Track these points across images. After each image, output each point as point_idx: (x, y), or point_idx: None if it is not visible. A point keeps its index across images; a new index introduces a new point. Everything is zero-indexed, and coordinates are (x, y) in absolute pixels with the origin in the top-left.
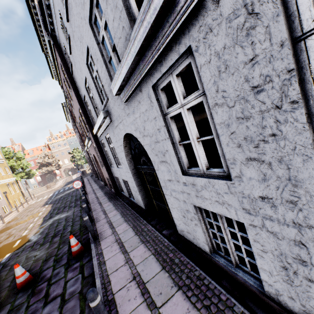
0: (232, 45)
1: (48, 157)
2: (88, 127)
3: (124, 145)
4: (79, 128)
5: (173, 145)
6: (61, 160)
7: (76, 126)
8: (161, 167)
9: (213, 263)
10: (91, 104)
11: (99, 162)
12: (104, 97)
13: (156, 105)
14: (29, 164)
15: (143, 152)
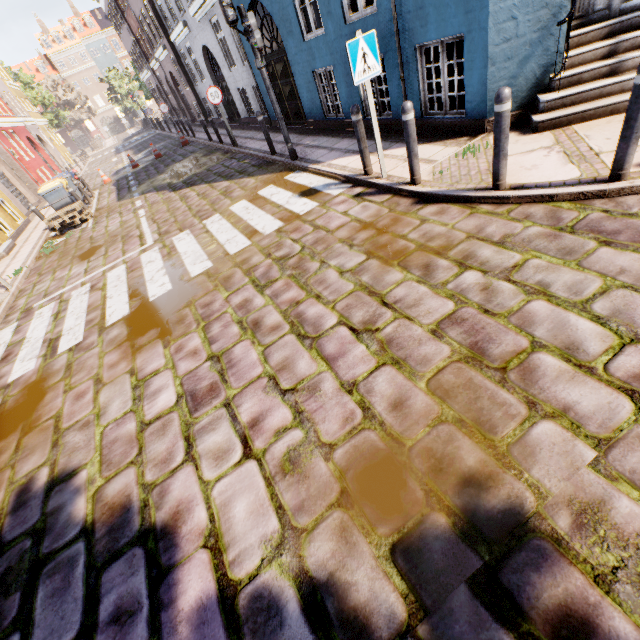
0: (223, 22)
1: (63, 89)
2: (162, 31)
3: (204, 57)
4: (132, 25)
5: (224, 55)
6: (89, 99)
7: (125, 19)
8: (224, 70)
9: (250, 121)
10: (165, 4)
11: (181, 83)
12: (180, 4)
13: (213, 31)
14: (52, 98)
15: (217, 62)
